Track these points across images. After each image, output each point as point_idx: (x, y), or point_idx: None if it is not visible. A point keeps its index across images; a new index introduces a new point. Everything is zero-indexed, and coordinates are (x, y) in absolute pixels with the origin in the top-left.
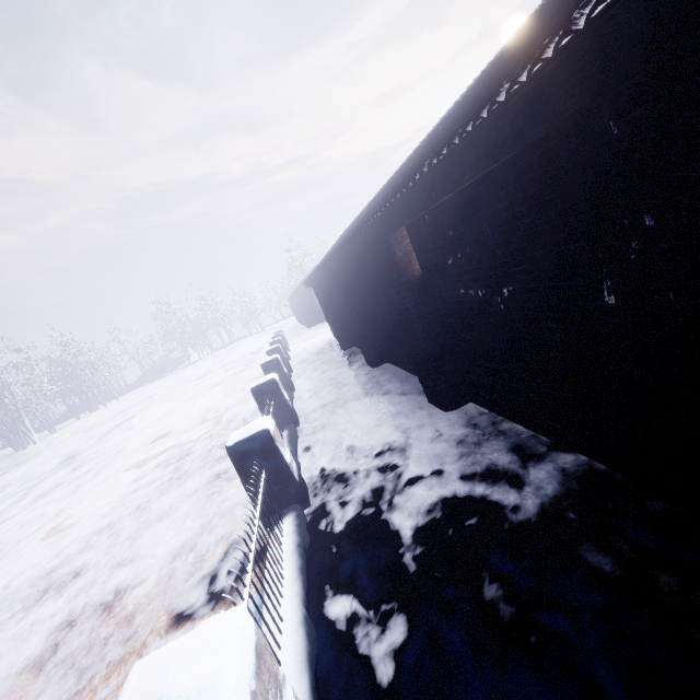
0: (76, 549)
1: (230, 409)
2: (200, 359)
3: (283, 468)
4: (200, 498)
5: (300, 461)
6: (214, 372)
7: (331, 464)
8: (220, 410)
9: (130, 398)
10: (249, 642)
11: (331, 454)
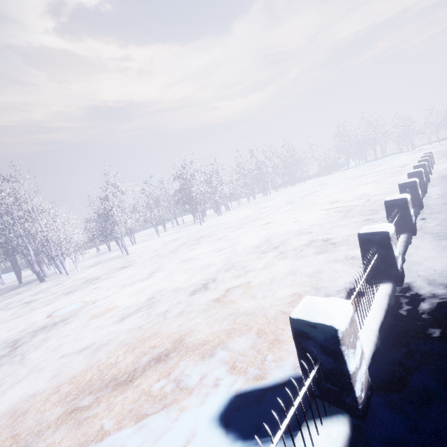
0: (307, 227)
1: (376, 196)
2: (355, 166)
3: (408, 216)
4: (358, 224)
5: (416, 222)
6: (366, 175)
7: (435, 226)
8: (370, 196)
9: (311, 183)
10: (393, 228)
11: (438, 223)
